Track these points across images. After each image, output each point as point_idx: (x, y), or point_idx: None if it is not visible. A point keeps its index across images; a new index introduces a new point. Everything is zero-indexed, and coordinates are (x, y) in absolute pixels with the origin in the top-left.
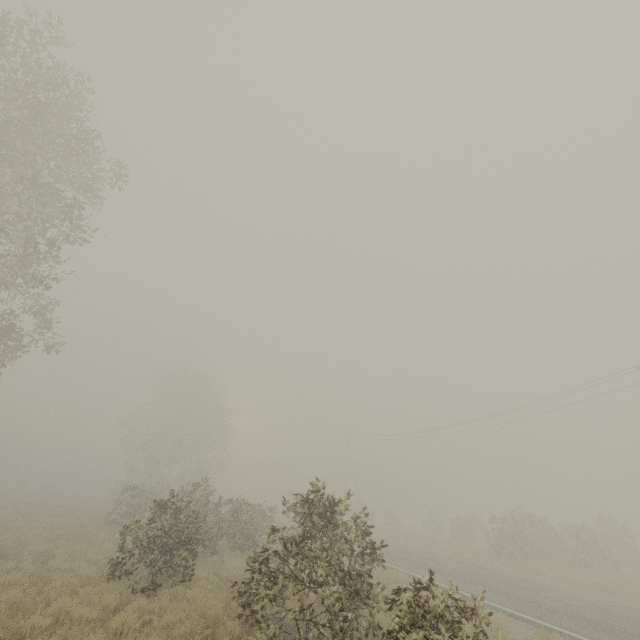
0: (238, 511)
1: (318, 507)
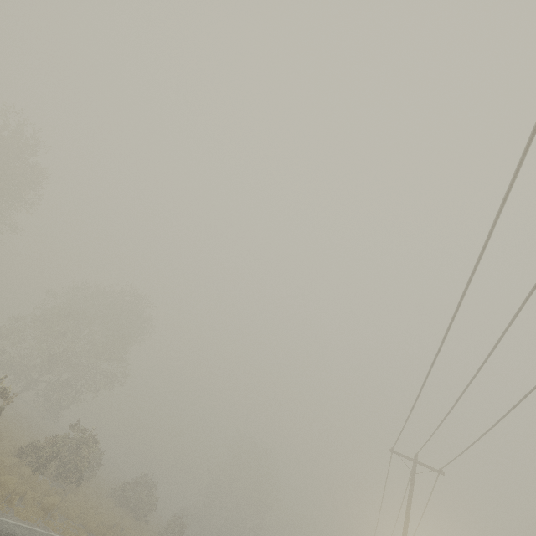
0: (149, 497)
1: (79, 428)
